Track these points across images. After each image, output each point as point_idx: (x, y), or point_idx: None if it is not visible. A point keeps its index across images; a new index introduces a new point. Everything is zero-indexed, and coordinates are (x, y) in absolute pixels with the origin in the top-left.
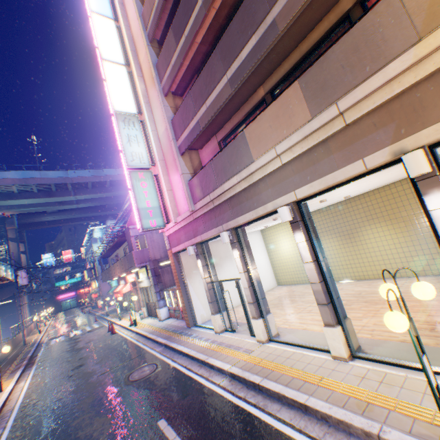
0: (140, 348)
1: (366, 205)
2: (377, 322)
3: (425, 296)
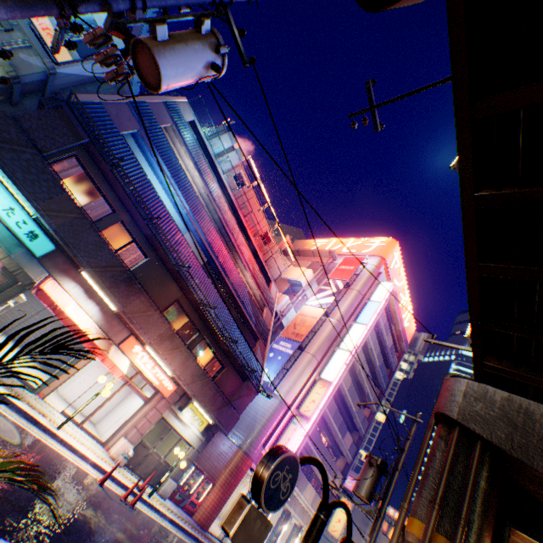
0: None
1: None
2: None
3: None
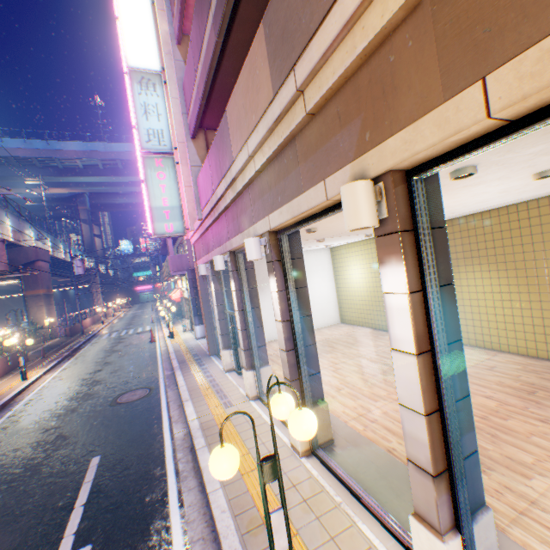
0: (156, 366)
1: (467, 234)
2: (391, 411)
3: (295, 435)
